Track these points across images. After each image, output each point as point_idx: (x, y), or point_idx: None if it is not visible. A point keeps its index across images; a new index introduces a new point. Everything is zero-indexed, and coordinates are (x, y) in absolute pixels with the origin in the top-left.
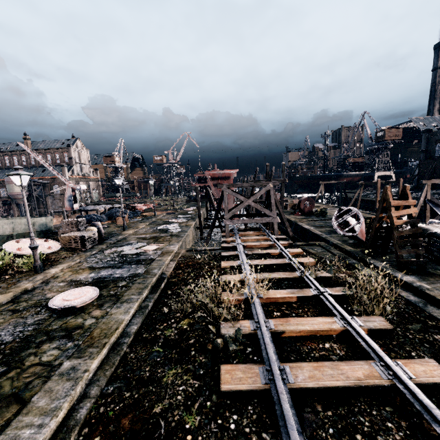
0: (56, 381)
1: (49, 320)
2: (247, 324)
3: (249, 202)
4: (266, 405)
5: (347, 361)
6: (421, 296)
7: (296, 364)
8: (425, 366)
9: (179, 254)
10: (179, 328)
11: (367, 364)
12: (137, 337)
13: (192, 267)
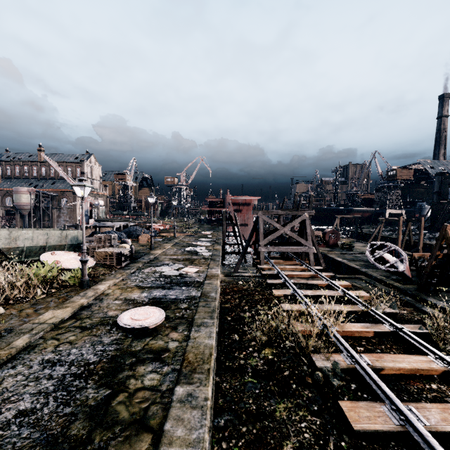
0: (180, 408)
1: (127, 340)
2: (340, 357)
3: (285, 230)
4: (408, 449)
5: None
6: None
7: (419, 404)
8: None
9: (219, 279)
10: (263, 357)
11: None
12: (220, 365)
13: (239, 293)
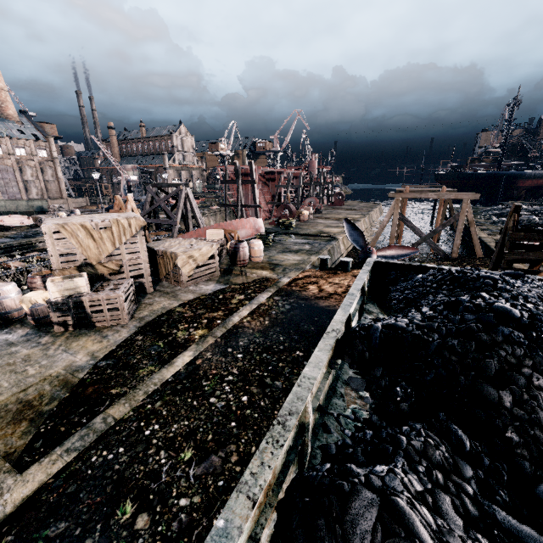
0: None
1: None
2: None
3: (161, 203)
4: None
5: None
6: None
7: None
8: None
9: None
10: None
11: None
12: None
13: None
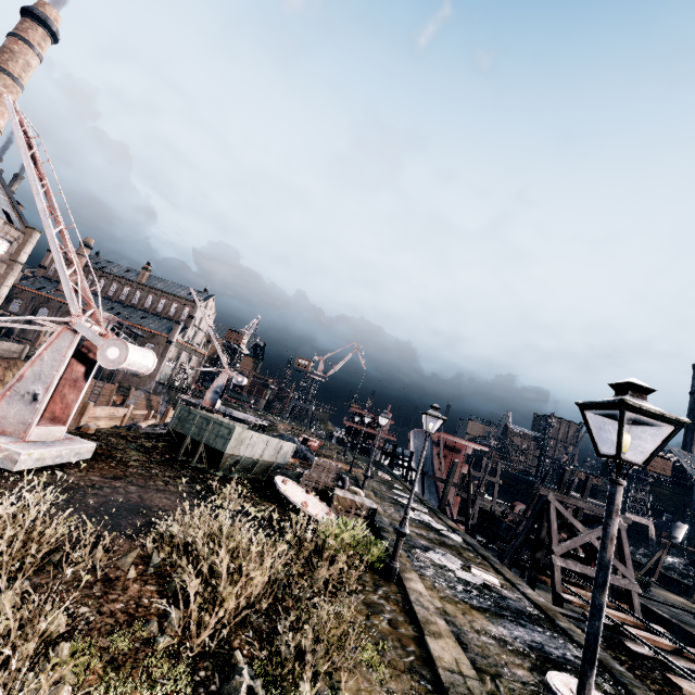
0: None
1: None
2: None
3: (592, 538)
4: None
5: None
6: None
7: None
8: None
9: None
10: None
11: None
12: None
13: None
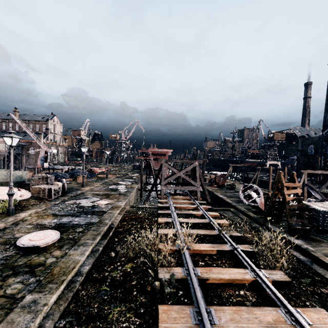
0: (18, 313)
1: (15, 257)
2: (179, 270)
3: (181, 174)
4: None
5: (259, 307)
6: (307, 256)
7: (219, 307)
8: (318, 314)
9: (125, 209)
10: (123, 270)
11: (274, 310)
12: (88, 276)
13: (134, 220)
